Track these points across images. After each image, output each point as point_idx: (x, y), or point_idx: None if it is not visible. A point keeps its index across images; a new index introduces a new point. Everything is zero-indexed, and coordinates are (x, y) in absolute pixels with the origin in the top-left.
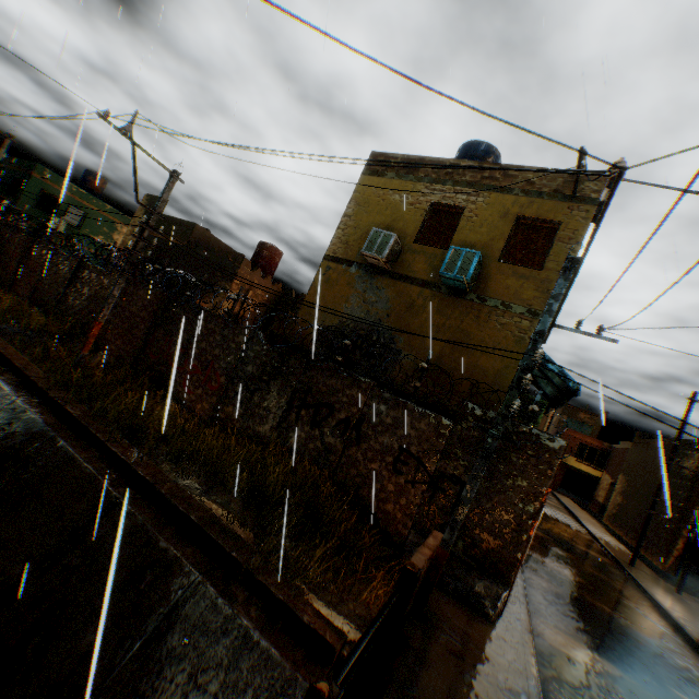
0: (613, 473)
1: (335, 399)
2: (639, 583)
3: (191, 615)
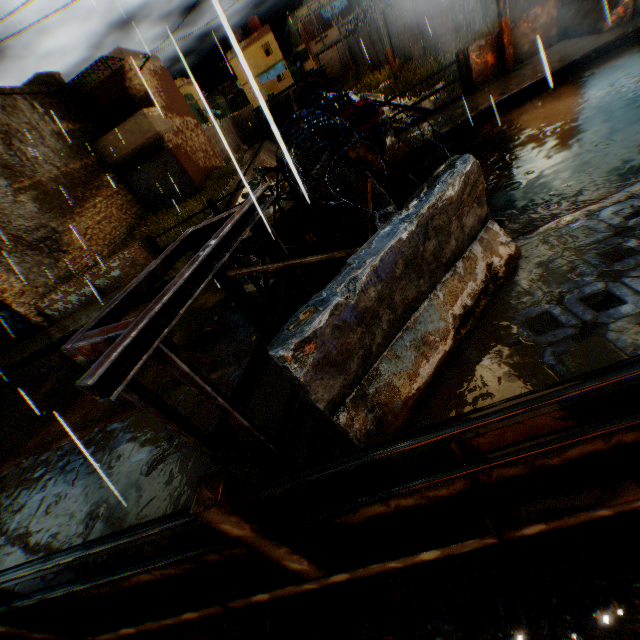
0: None
1: None
2: None
3: None
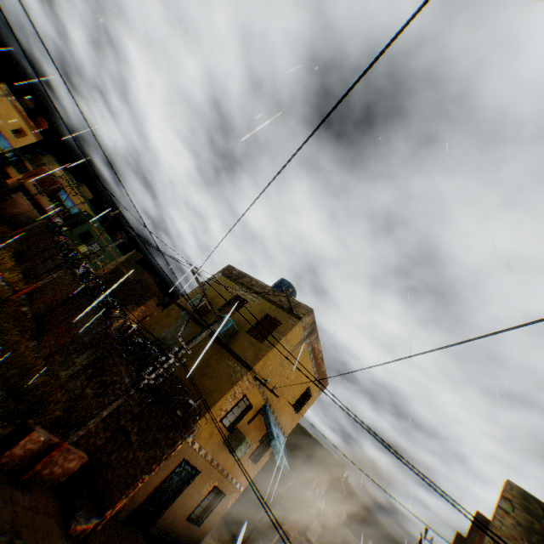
0: None
1: (112, 369)
2: None
3: None
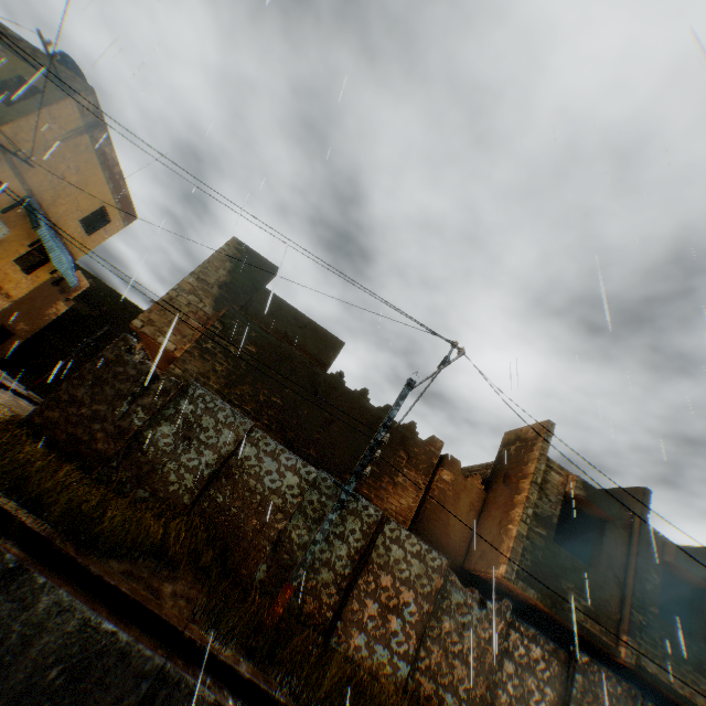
0: None
1: None
2: None
3: None
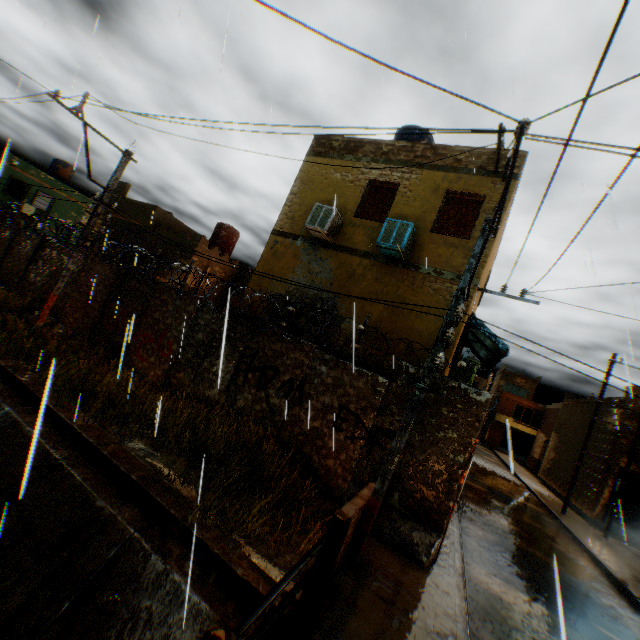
0: (547, 431)
1: (280, 362)
2: (569, 530)
3: (123, 572)
